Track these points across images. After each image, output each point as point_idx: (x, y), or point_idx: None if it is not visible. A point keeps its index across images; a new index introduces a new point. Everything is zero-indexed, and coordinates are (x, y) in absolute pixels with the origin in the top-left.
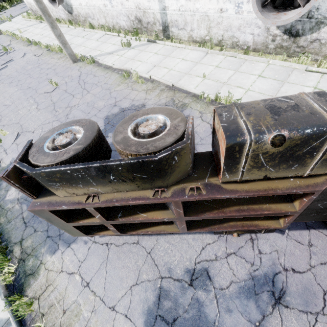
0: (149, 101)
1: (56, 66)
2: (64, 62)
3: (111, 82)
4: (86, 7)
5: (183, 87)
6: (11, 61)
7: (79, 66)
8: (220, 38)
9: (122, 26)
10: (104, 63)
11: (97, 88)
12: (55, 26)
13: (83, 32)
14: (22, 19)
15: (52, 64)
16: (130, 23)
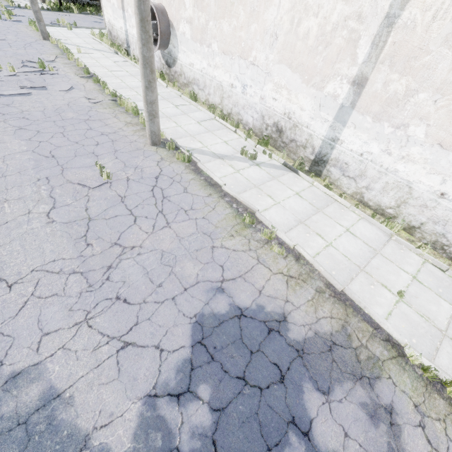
0: (295, 313)
1: (120, 136)
2: (135, 135)
3: (217, 221)
4: (199, 72)
5: (364, 307)
6: (42, 88)
7: (161, 155)
8: (415, 223)
9: (245, 122)
10: (207, 172)
11: (188, 222)
12: (153, 87)
13: (178, 98)
14: (89, 35)
15: (112, 128)
16: (261, 125)
